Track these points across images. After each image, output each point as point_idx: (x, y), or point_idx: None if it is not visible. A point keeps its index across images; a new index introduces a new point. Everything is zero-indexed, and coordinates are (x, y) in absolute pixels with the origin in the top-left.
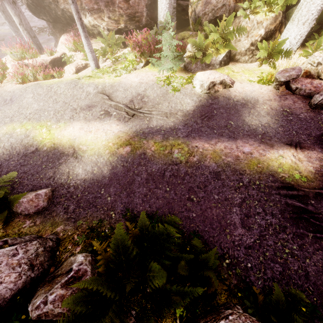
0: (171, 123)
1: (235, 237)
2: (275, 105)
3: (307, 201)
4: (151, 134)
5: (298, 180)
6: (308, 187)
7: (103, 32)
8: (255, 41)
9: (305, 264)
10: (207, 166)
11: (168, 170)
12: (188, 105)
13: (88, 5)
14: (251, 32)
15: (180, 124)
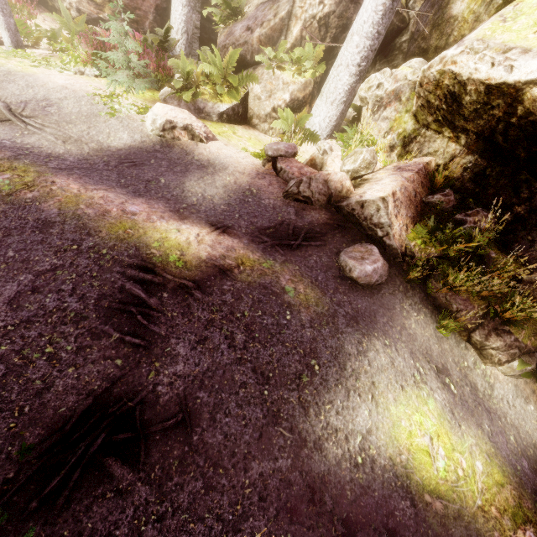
0: (61, 150)
1: None
2: (244, 180)
3: (158, 292)
4: None
5: (170, 263)
6: (176, 275)
7: (65, 8)
8: (278, 107)
9: (60, 374)
10: (40, 210)
11: None
12: (118, 141)
13: None
14: (275, 92)
15: (77, 156)
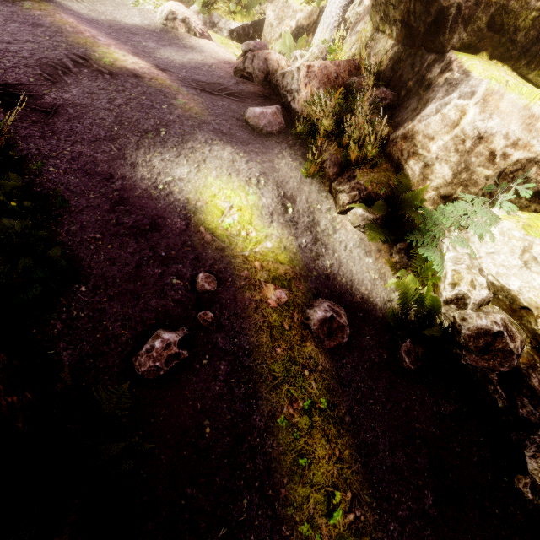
0: (84, 12)
1: None
2: (211, 61)
3: (82, 68)
4: None
5: (102, 61)
6: (101, 66)
7: None
8: (285, 33)
9: None
10: (40, 19)
11: None
12: (130, 21)
13: None
14: (284, 20)
15: (92, 18)
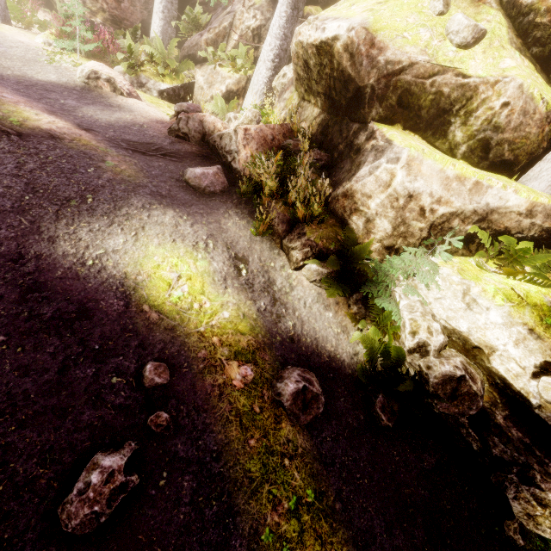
0: None
1: None
2: (142, 120)
3: None
4: None
5: (7, 120)
6: (6, 126)
7: (62, 8)
8: (216, 96)
9: None
10: None
11: None
12: (44, 77)
13: None
14: (214, 84)
15: None
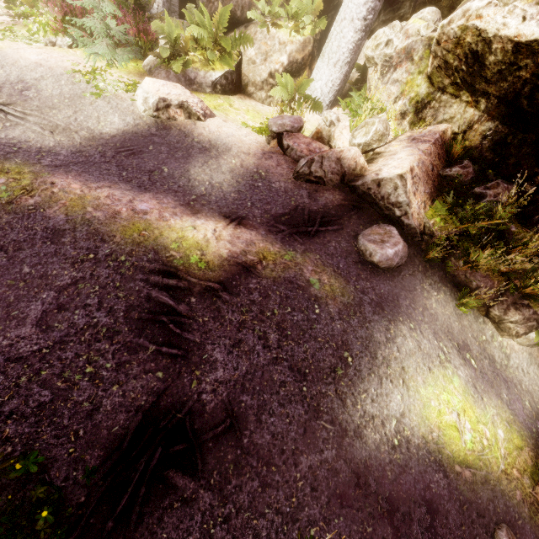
0: (51, 142)
1: (4, 340)
2: (251, 162)
3: (185, 297)
4: None
5: (192, 265)
6: (200, 277)
7: None
8: (275, 71)
9: (106, 393)
10: (46, 217)
11: None
12: (110, 126)
13: None
14: (271, 55)
15: (70, 149)
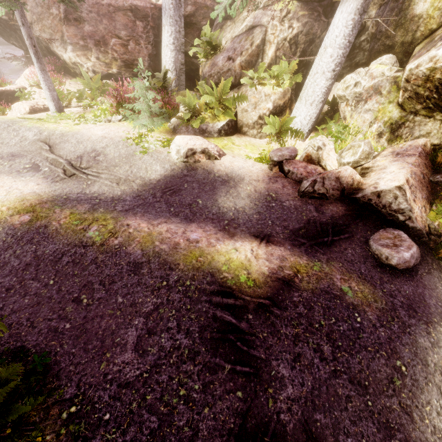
0: (118, 192)
1: (114, 366)
2: (262, 187)
3: (243, 314)
4: (77, 202)
5: (242, 284)
6: (251, 295)
7: (85, 73)
8: (263, 115)
9: (200, 417)
10: (128, 254)
11: (68, 254)
12: (155, 173)
13: (71, 39)
14: (259, 104)
15: (131, 195)
